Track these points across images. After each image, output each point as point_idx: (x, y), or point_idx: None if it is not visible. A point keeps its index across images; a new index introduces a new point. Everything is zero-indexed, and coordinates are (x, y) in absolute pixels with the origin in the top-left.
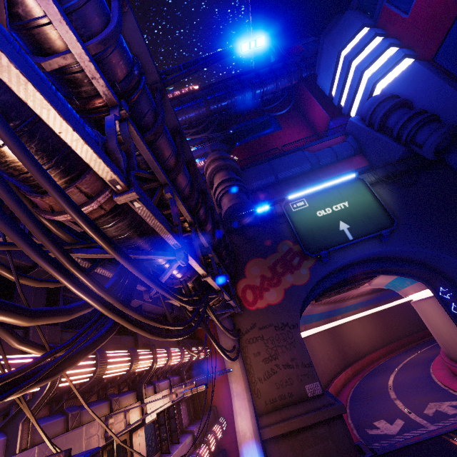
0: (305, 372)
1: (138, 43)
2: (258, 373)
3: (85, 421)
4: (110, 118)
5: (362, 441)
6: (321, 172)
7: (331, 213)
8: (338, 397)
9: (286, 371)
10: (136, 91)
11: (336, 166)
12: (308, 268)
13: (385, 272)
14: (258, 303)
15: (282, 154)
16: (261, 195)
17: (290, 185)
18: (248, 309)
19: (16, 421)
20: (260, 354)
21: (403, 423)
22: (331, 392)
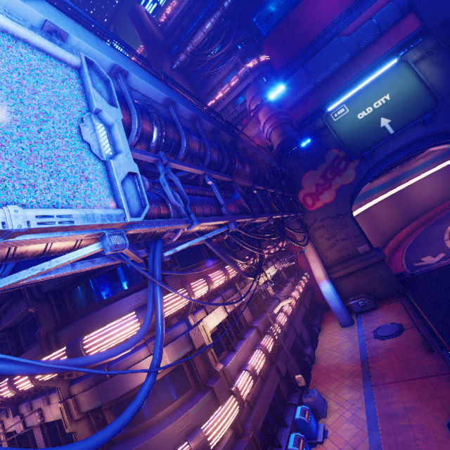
0: (357, 240)
1: (223, 135)
2: (324, 247)
3: (248, 282)
4: (237, 192)
5: (408, 270)
6: (362, 57)
7: (372, 112)
8: (398, 246)
9: (343, 242)
10: (234, 165)
11: (380, 42)
12: (353, 168)
13: (435, 145)
14: (317, 205)
15: (316, 50)
16: (303, 107)
17: (330, 86)
18: (309, 210)
19: (234, 283)
20: (324, 236)
21: (444, 256)
22: (392, 244)
